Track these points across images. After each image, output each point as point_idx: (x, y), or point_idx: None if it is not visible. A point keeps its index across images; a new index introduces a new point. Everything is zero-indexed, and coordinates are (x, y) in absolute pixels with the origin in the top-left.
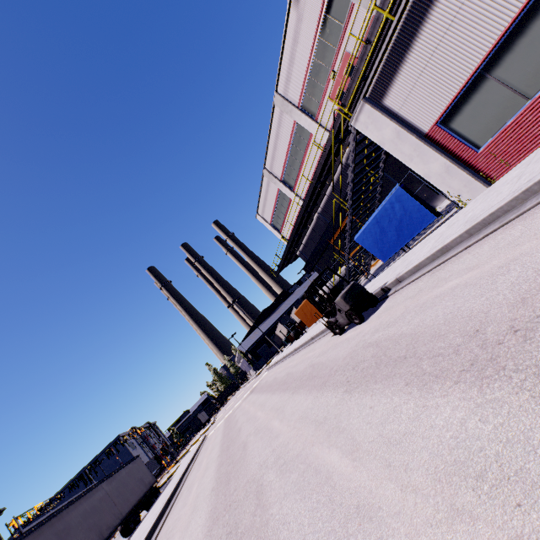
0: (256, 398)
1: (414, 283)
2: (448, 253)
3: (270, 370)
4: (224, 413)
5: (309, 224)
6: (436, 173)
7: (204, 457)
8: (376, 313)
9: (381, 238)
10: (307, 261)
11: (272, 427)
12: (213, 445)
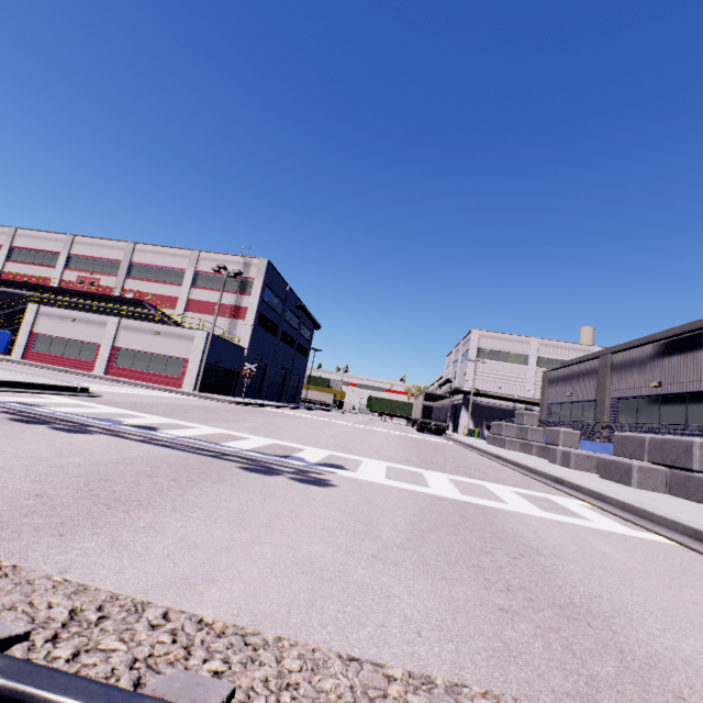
0: None
1: None
2: None
3: None
4: None
5: None
6: (21, 343)
7: None
8: None
9: None
10: None
11: None
12: None
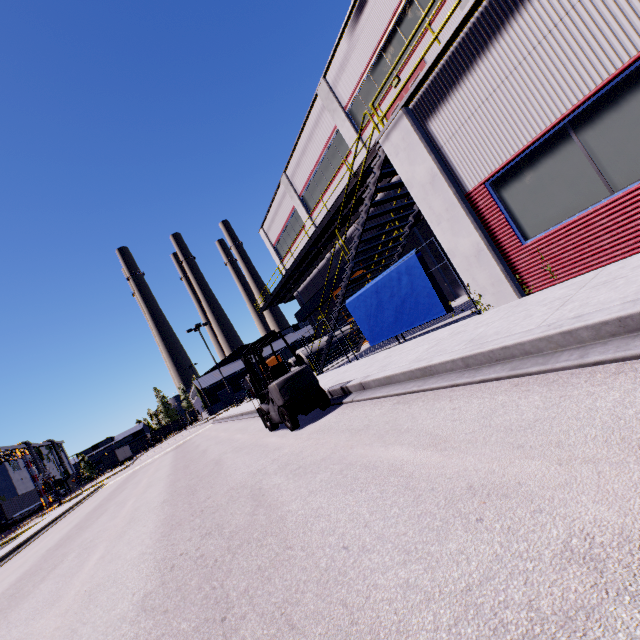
0: (163, 465)
1: (374, 403)
2: (430, 379)
3: (212, 426)
4: (144, 459)
5: (317, 262)
6: (464, 253)
7: (54, 531)
8: (314, 425)
9: (376, 314)
10: (302, 307)
11: (86, 563)
12: (80, 513)
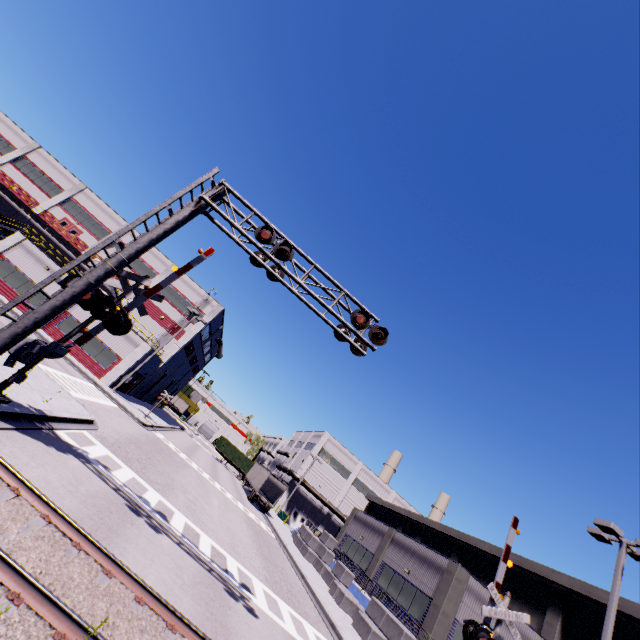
0: None
1: None
2: None
3: None
4: None
5: None
6: None
7: None
8: None
9: None
10: None
11: None
12: None
